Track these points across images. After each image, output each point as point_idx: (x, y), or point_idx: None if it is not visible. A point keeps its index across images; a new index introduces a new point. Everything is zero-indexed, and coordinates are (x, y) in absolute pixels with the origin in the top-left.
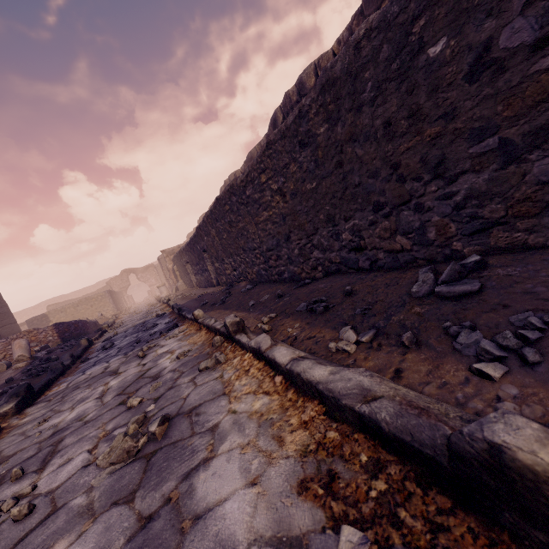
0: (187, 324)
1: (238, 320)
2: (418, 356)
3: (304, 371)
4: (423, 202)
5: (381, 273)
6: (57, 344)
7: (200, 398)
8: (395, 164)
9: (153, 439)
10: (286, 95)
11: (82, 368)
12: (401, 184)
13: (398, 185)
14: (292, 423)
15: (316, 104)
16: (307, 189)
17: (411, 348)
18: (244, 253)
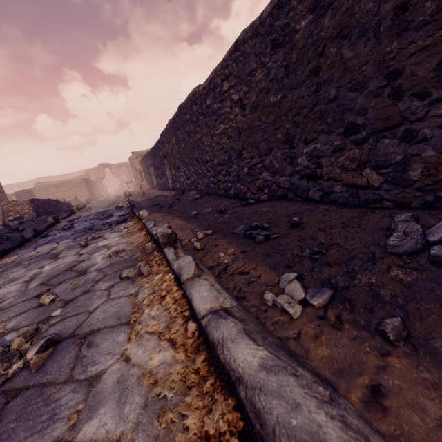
0: (134, 221)
1: (169, 232)
2: (413, 369)
3: (222, 341)
4: (418, 129)
5: (333, 207)
6: (32, 217)
7: (103, 319)
8: (395, 71)
9: (28, 367)
10: None
11: (37, 244)
12: (395, 101)
13: (389, 103)
14: (188, 425)
15: None
16: (270, 102)
17: (397, 346)
18: (197, 164)
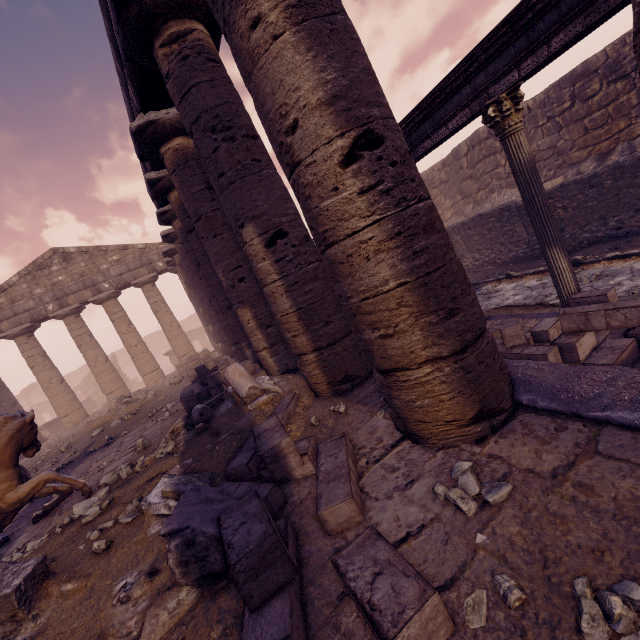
0: (492, 283)
1: (583, 256)
2: None
3: None
4: None
5: (635, 235)
6: None
7: (598, 271)
8: None
9: (599, 276)
10: (476, 134)
11: None
12: None
13: None
14: None
15: (607, 173)
16: (588, 205)
17: None
18: (500, 246)
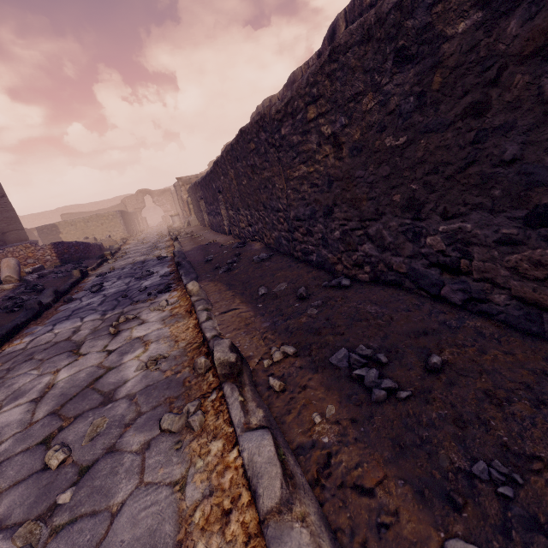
0: (180, 292)
1: (232, 360)
2: None
3: None
4: None
5: (490, 329)
6: (55, 265)
7: (131, 545)
8: None
9: None
10: None
11: (58, 316)
12: None
13: None
14: None
15: None
16: (384, 145)
17: None
18: (264, 210)
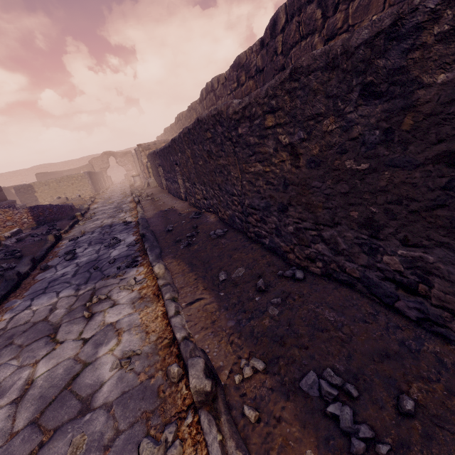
0: (146, 268)
1: (208, 389)
2: None
3: None
4: None
5: (451, 357)
6: (31, 227)
7: None
8: None
9: None
10: None
11: (35, 287)
12: None
13: None
14: None
15: None
16: (344, 166)
17: None
18: (219, 190)
